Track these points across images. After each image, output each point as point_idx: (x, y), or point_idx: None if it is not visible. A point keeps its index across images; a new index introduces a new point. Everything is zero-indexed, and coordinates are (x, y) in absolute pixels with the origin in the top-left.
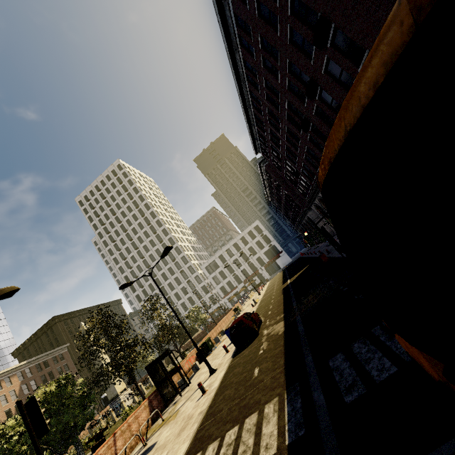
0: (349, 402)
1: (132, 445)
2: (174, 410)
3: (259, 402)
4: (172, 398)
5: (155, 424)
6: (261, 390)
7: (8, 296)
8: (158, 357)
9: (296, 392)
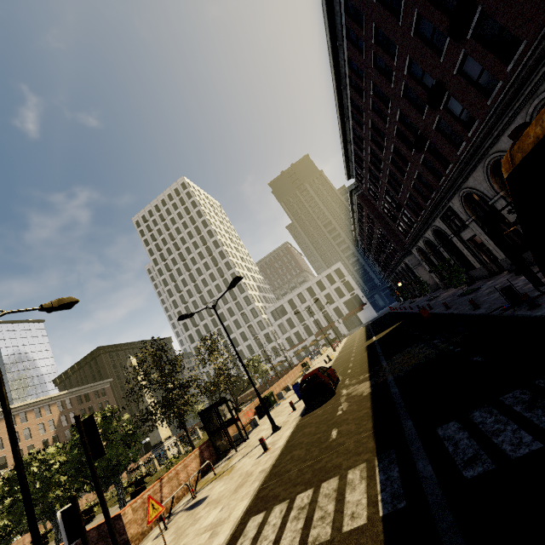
0: (470, 477)
1: (179, 495)
2: (228, 465)
3: (340, 466)
4: (225, 452)
5: (205, 477)
6: (342, 454)
7: (67, 307)
8: (214, 404)
9: (390, 459)
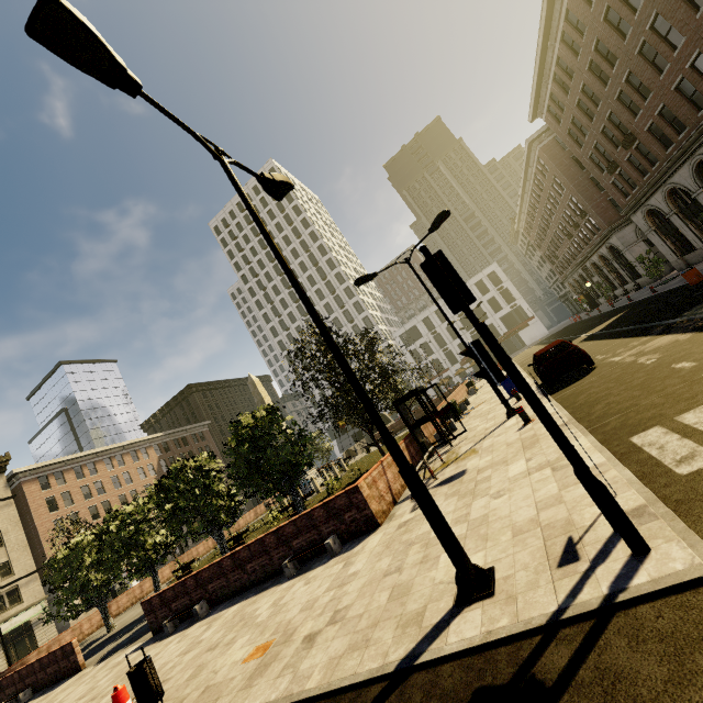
0: None
1: (402, 484)
2: (458, 453)
3: None
4: (432, 451)
5: (422, 471)
6: None
7: (280, 193)
8: (416, 389)
9: None
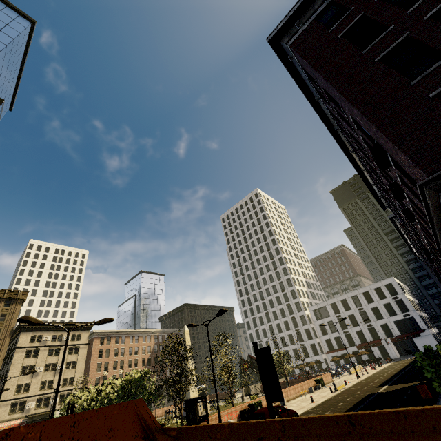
0: None
1: None
2: None
3: None
4: None
5: None
6: None
7: (108, 322)
8: (194, 399)
9: None
